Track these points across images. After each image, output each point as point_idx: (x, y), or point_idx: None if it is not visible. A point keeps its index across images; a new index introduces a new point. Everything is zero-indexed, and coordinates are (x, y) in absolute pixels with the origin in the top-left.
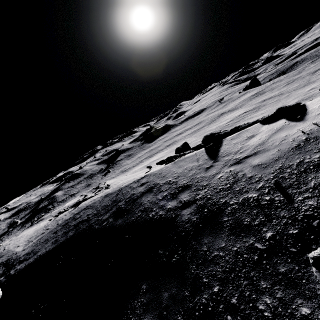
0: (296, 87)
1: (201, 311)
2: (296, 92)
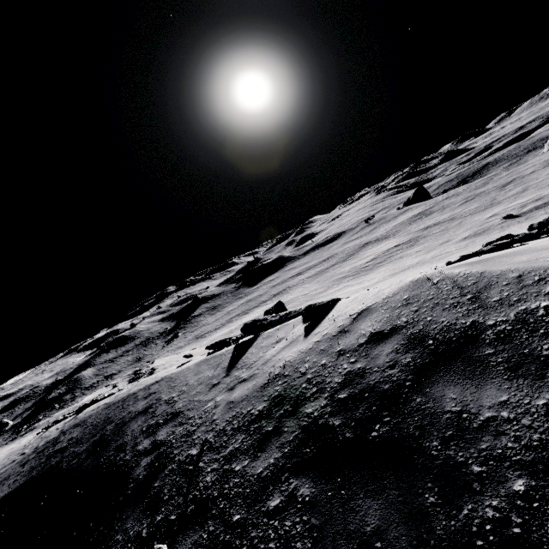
0: (474, 209)
1: None
2: (471, 218)
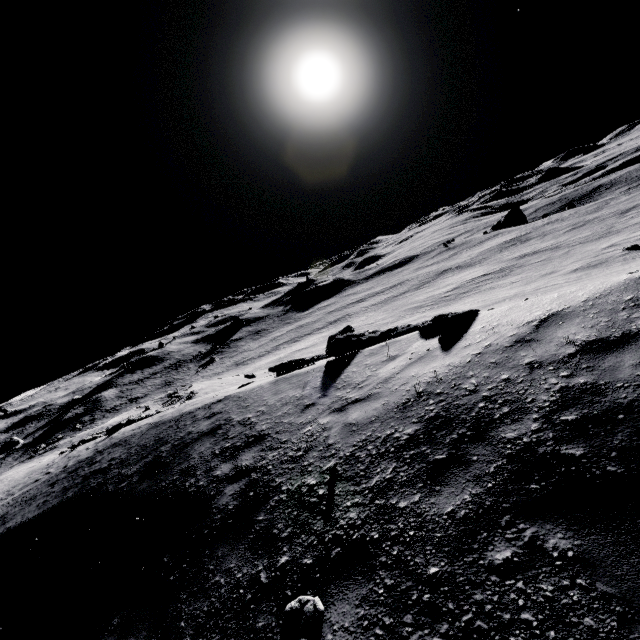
0: (585, 237)
1: None
2: (582, 247)
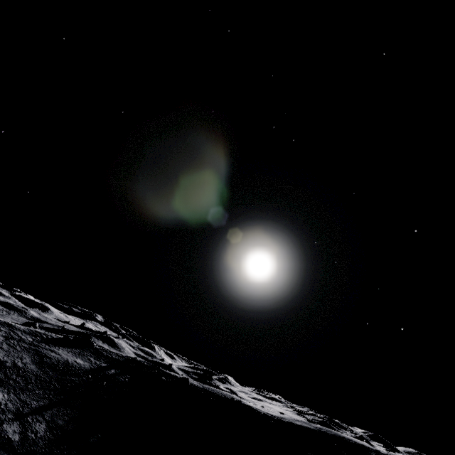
0: None
1: None
2: None
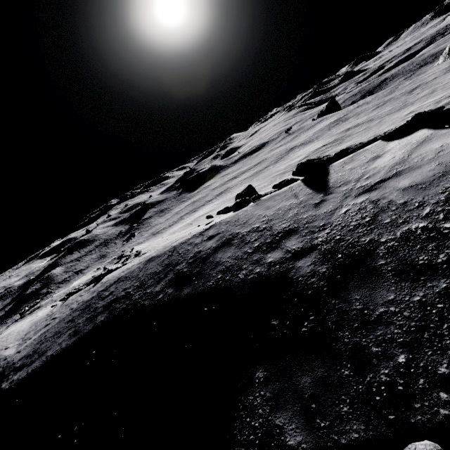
0: (389, 110)
1: (385, 394)
2: (390, 117)
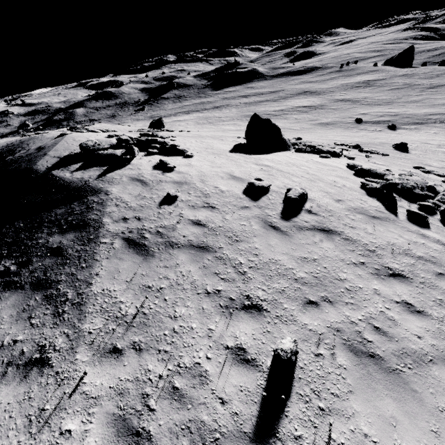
0: (379, 100)
1: None
2: (359, 108)
